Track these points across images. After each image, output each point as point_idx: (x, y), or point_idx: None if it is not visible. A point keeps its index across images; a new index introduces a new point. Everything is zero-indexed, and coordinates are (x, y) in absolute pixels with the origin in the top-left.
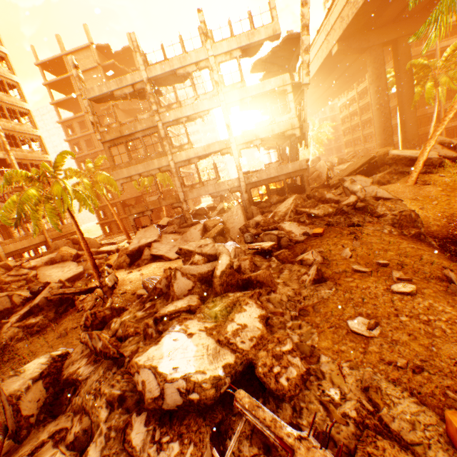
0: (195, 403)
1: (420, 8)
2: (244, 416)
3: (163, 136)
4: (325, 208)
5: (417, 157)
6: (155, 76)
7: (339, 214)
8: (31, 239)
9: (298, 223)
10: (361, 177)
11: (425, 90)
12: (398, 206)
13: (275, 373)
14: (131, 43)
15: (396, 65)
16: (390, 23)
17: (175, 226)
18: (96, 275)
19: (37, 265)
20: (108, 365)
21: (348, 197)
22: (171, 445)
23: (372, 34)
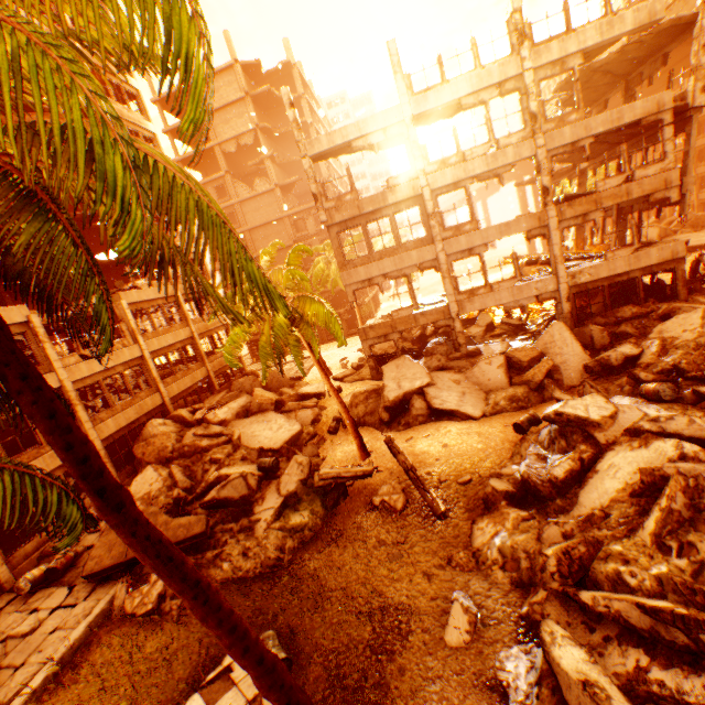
0: None
1: None
2: None
3: (430, 212)
4: None
5: None
6: (423, 112)
7: None
8: (193, 375)
9: None
10: None
11: None
12: None
13: None
14: (289, 54)
15: None
16: None
17: (439, 357)
18: (358, 444)
19: (227, 419)
20: None
21: None
22: None
23: None
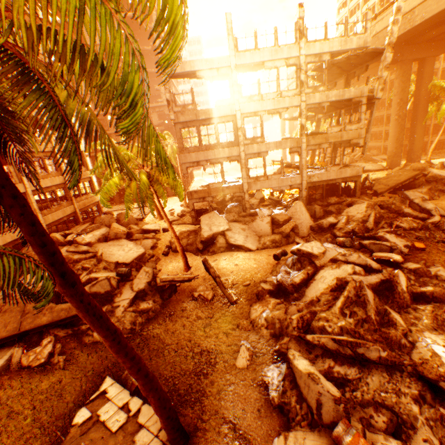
0: None
1: None
2: None
3: (239, 126)
4: (409, 222)
5: None
6: (242, 64)
7: (423, 230)
8: (64, 210)
9: (394, 235)
10: (419, 193)
11: (440, 111)
12: None
13: None
14: None
15: (419, 82)
16: (424, 41)
17: (234, 214)
18: (184, 262)
19: (91, 242)
20: (387, 370)
21: (432, 216)
22: None
23: (407, 49)
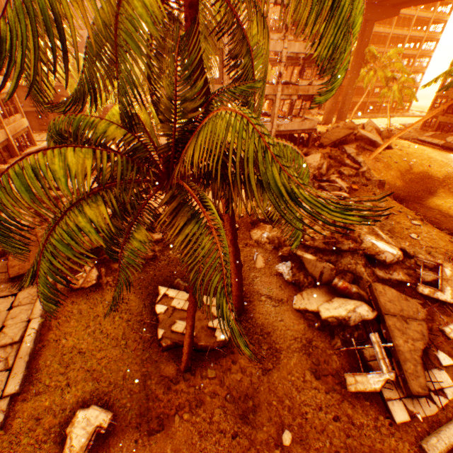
0: (398, 261)
1: (392, 4)
2: (421, 261)
3: (225, 63)
4: (348, 171)
5: (374, 141)
6: None
7: (356, 177)
8: None
9: (340, 179)
10: (352, 149)
11: (368, 77)
12: (371, 174)
13: (410, 251)
14: None
15: (359, 44)
16: (371, 3)
17: None
18: None
19: None
20: (351, 254)
21: (363, 167)
22: (394, 273)
23: None
